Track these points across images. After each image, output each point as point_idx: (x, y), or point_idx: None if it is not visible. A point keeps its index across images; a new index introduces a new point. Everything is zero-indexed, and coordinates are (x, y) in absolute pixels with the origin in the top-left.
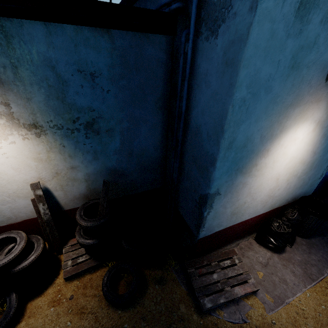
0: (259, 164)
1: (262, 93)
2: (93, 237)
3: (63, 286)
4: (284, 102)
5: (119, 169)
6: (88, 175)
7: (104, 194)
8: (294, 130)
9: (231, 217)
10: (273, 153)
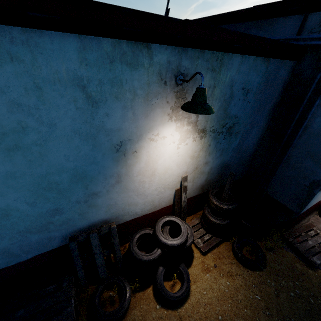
0: None
1: None
2: (224, 218)
3: (203, 259)
4: None
5: (228, 163)
6: (211, 168)
7: (230, 183)
8: None
9: (319, 197)
10: None
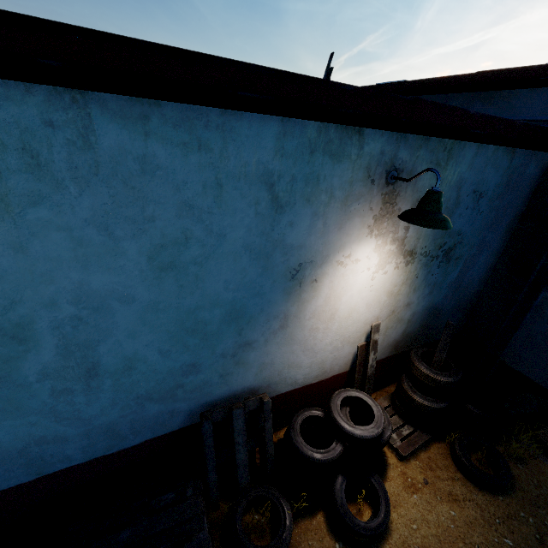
0: None
1: None
2: (438, 398)
3: (403, 468)
4: None
5: (439, 307)
6: (413, 314)
7: (446, 340)
8: None
9: None
10: None
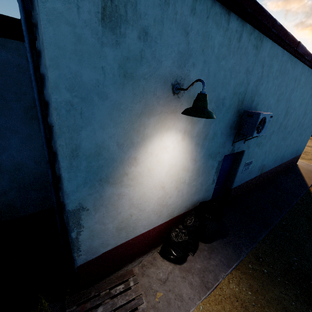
0: (131, 173)
1: (95, 98)
2: None
3: None
4: (132, 110)
5: None
6: None
7: None
8: (159, 139)
9: (119, 233)
10: (144, 161)
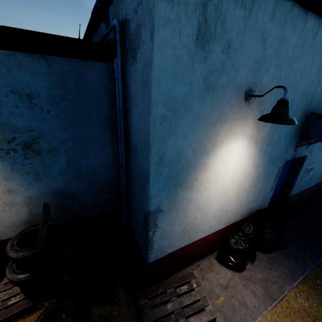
0: (200, 179)
1: (182, 110)
2: (27, 271)
3: None
4: (208, 119)
5: (66, 190)
6: (29, 198)
7: (44, 219)
8: (228, 145)
9: (184, 236)
10: (212, 167)
